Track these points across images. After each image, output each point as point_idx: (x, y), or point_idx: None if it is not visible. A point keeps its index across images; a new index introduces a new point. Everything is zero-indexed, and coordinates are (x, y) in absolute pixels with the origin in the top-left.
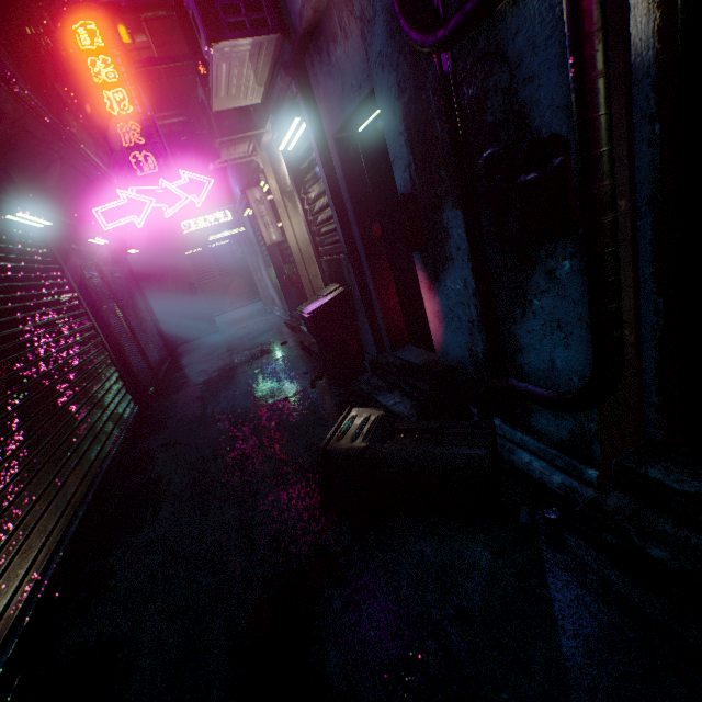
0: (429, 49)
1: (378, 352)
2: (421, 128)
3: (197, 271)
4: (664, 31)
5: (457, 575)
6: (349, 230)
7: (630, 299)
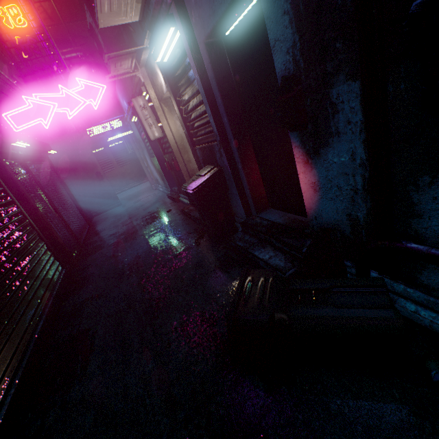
0: None
1: (247, 215)
2: None
3: (102, 164)
4: None
5: None
6: (220, 122)
7: None
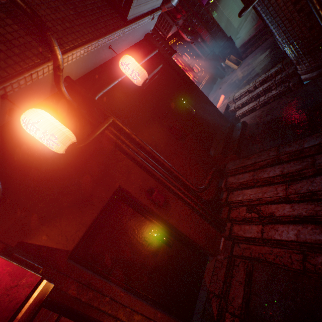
0: None
1: None
2: None
3: None
4: None
5: None
6: None
7: None
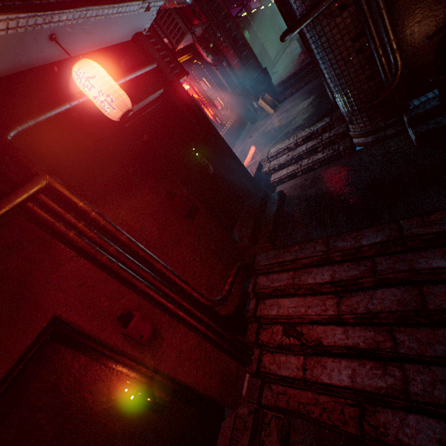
0: None
1: None
2: None
3: None
4: None
5: None
6: None
7: None
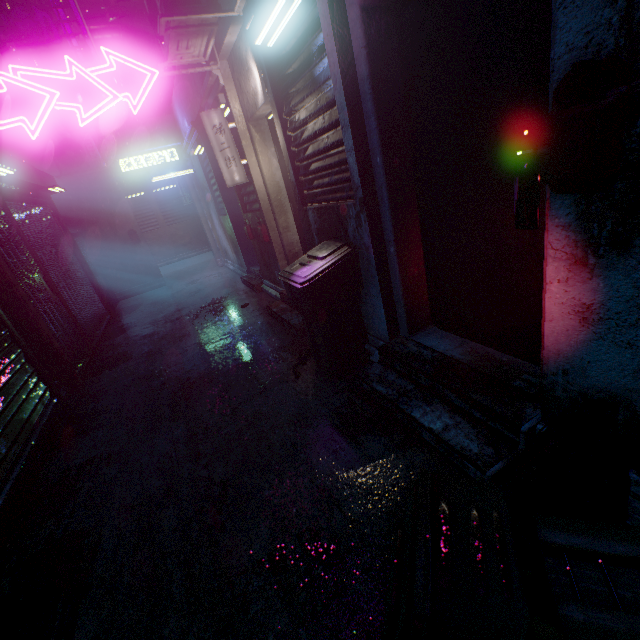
0: None
1: (390, 335)
2: None
3: (140, 217)
4: None
5: None
6: (367, 163)
7: None
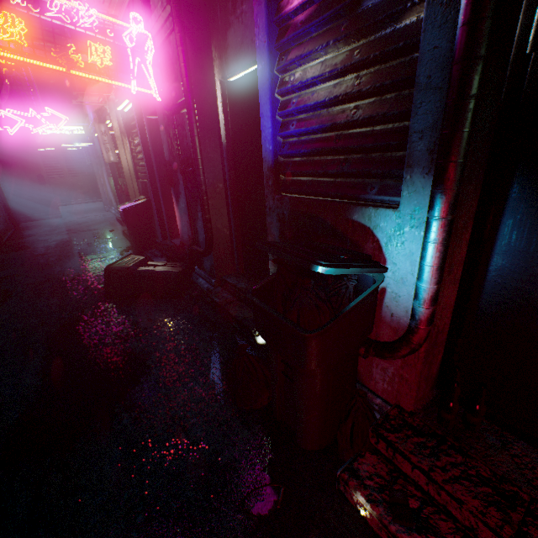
0: (166, 112)
1: (163, 239)
2: (170, 136)
3: (48, 166)
4: (227, 137)
5: (154, 312)
6: (152, 168)
7: (226, 219)
